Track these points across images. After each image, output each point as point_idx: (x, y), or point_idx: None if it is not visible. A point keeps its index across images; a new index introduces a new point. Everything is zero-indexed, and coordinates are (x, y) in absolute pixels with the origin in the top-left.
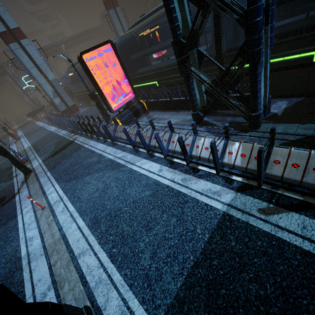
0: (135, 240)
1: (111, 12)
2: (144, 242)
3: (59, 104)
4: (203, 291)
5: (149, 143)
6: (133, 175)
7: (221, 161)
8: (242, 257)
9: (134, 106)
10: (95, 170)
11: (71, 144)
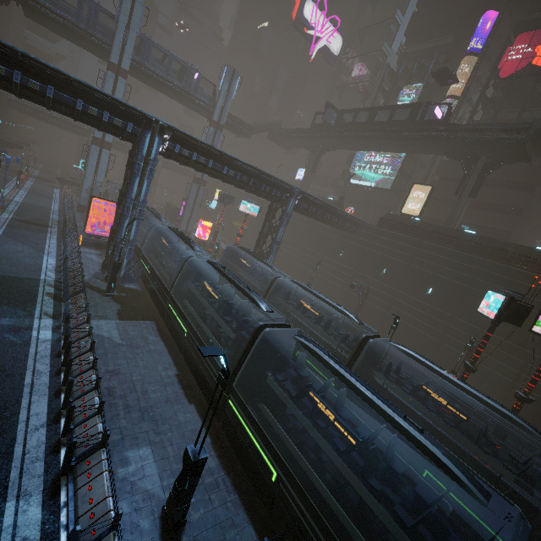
0: (2, 265)
1: (195, 185)
2: (4, 267)
3: (84, 198)
4: (1, 278)
5: (68, 255)
6: (39, 258)
7: (68, 272)
8: (23, 282)
9: (103, 241)
10: (29, 245)
11: (43, 227)
